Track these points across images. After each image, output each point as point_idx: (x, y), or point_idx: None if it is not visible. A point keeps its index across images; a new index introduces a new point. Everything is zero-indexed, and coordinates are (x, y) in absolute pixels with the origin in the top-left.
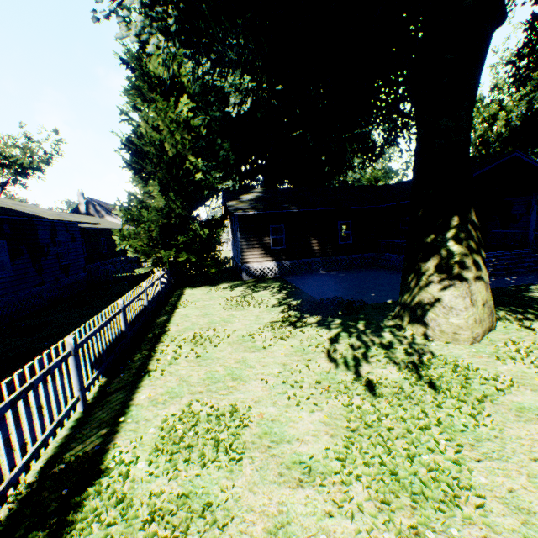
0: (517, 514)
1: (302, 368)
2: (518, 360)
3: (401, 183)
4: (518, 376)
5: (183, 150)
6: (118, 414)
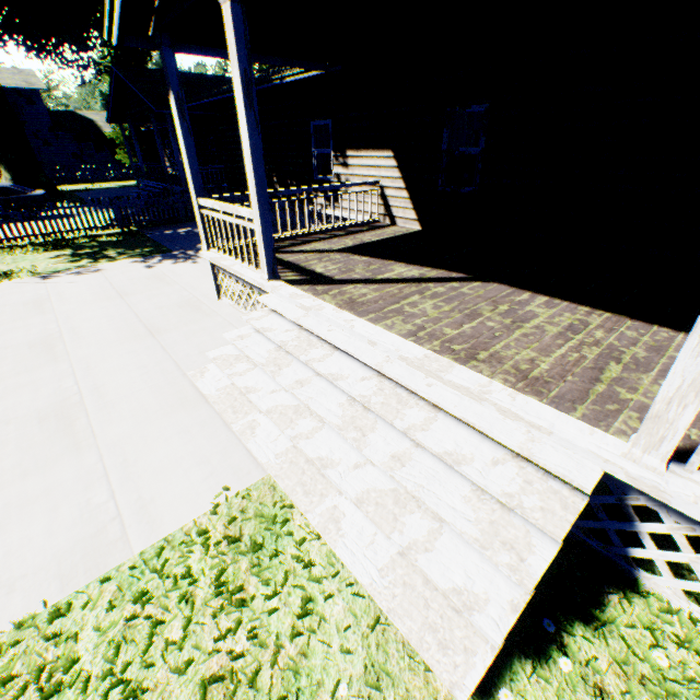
0: None
1: None
2: None
3: None
4: None
5: None
6: None
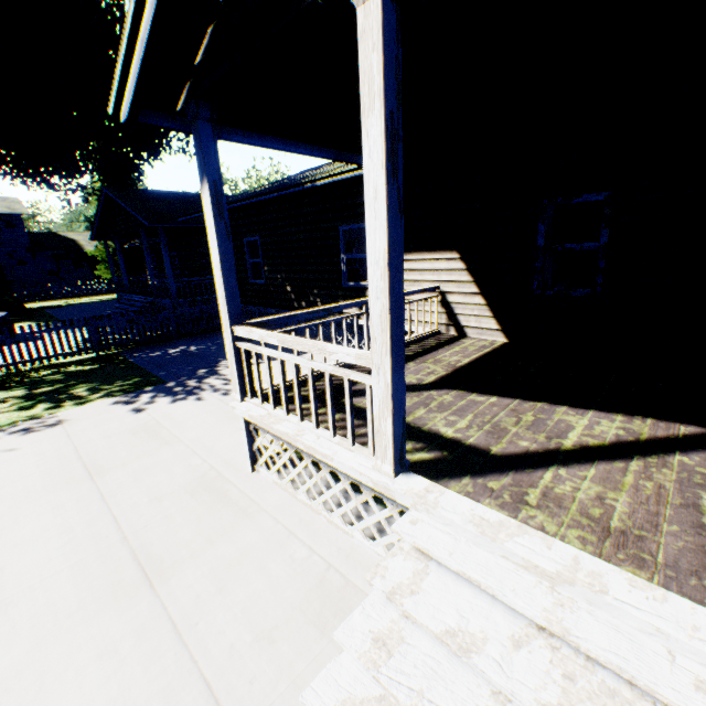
0: None
1: None
2: None
3: None
4: None
5: None
6: None
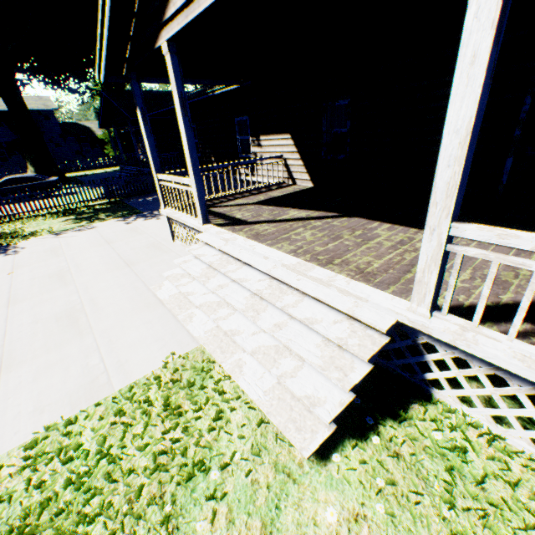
0: None
1: None
2: None
3: None
4: None
5: None
6: None
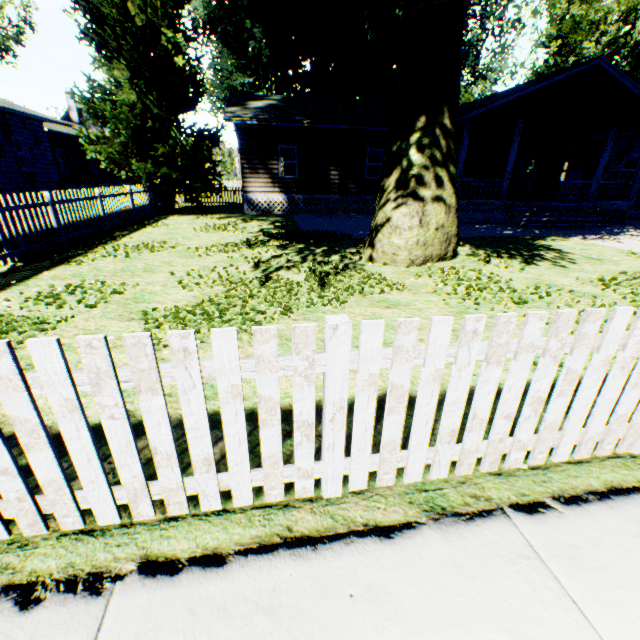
0: (282, 341)
1: (219, 270)
2: (435, 278)
3: (466, 104)
4: (416, 286)
5: (156, 17)
6: (16, 282)
